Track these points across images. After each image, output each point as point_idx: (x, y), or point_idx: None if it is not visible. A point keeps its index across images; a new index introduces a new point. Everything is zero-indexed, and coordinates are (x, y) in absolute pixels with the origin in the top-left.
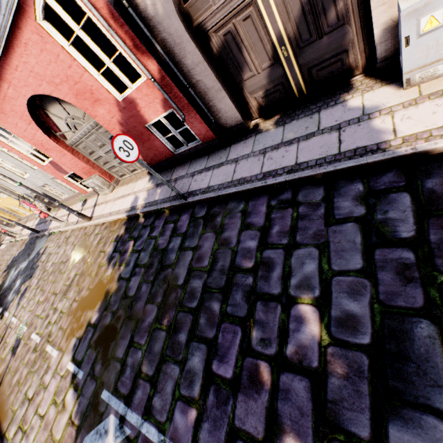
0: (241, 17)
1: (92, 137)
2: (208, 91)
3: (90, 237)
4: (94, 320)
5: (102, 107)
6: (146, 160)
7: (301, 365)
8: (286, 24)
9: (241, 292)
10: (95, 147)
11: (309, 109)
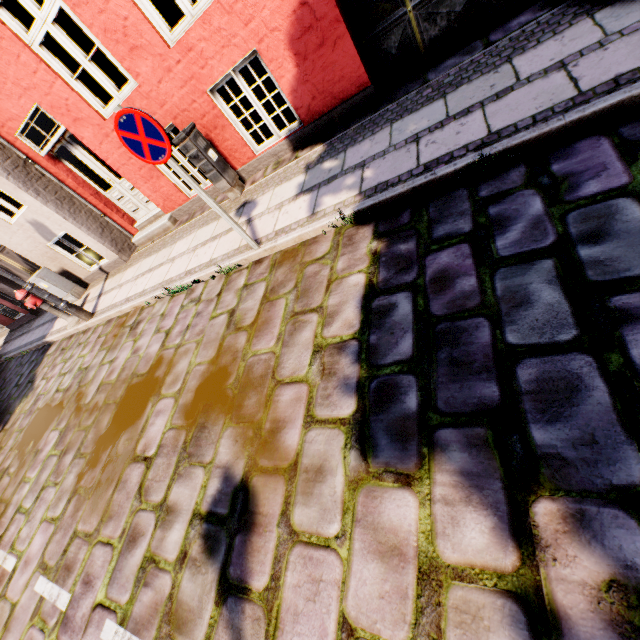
0: None
1: None
2: (5, 288)
3: None
4: None
5: None
6: None
7: None
8: (23, 264)
9: None
10: None
11: None
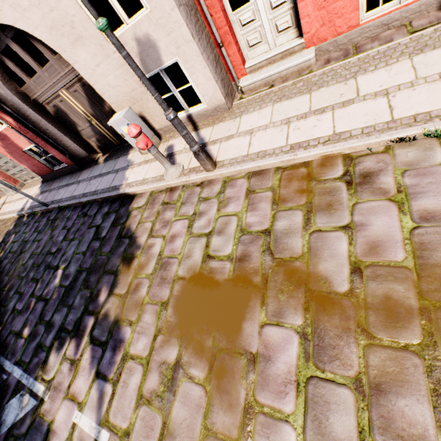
0: (58, 100)
1: None
2: (56, 135)
3: None
4: None
5: None
6: (35, 172)
7: (46, 297)
8: (86, 108)
9: (44, 265)
10: None
11: (118, 154)
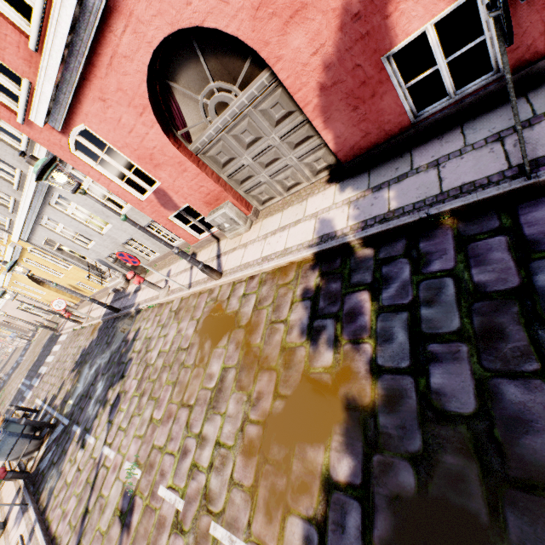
0: None
1: (240, 126)
2: None
3: (229, 303)
4: (344, 474)
5: (301, 29)
6: (339, 151)
7: None
8: None
9: None
10: (238, 149)
11: None
